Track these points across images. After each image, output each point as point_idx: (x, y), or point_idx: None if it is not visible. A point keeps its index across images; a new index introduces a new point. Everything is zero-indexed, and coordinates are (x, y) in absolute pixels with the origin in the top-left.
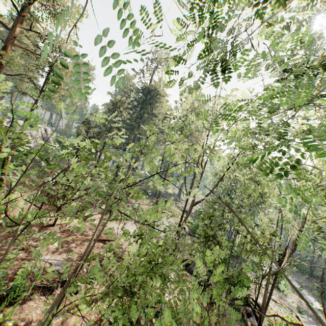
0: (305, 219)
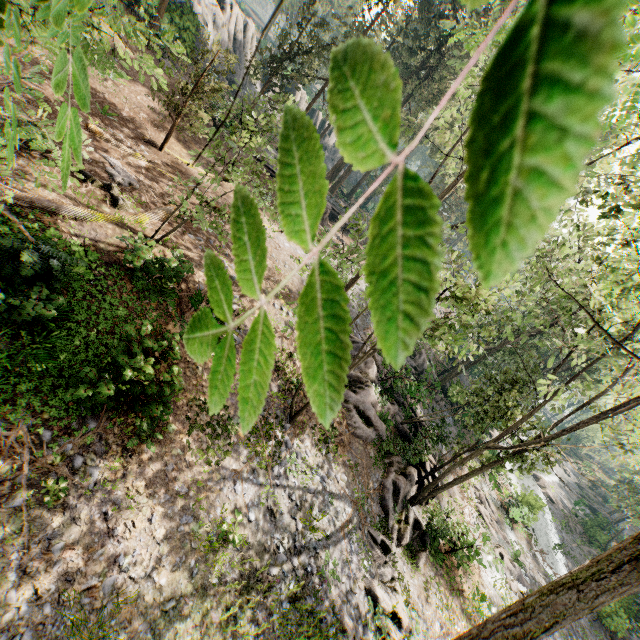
0: None
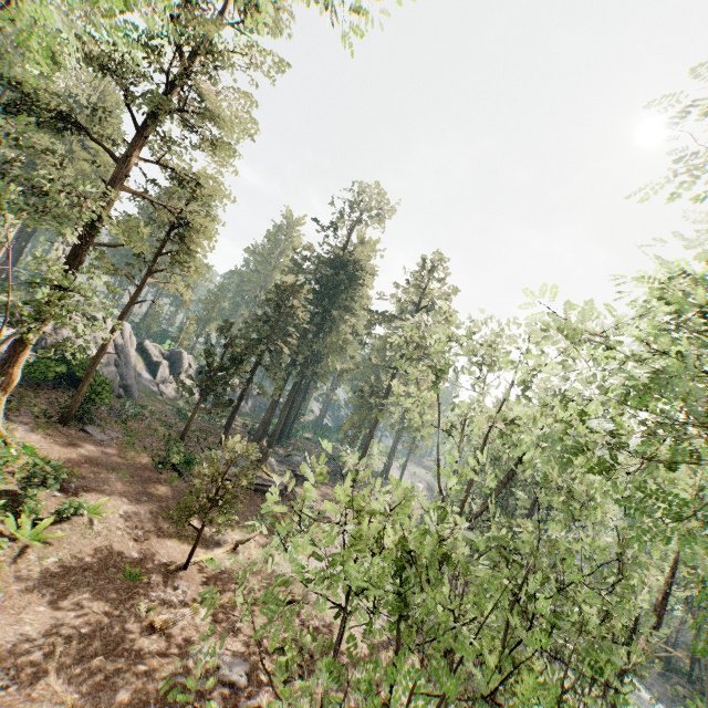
0: (676, 563)
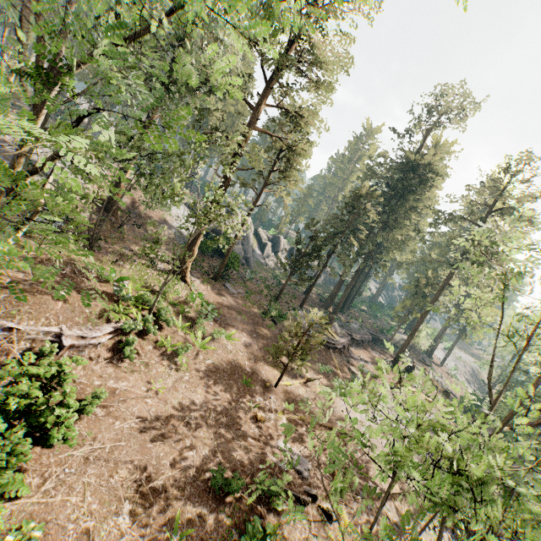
0: None
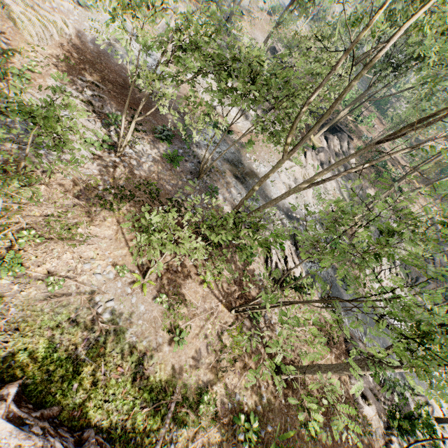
0: None
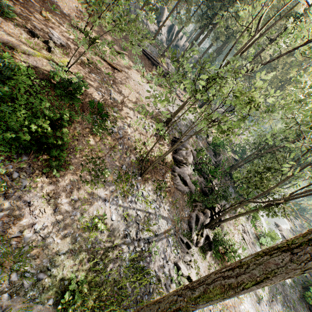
0: None
